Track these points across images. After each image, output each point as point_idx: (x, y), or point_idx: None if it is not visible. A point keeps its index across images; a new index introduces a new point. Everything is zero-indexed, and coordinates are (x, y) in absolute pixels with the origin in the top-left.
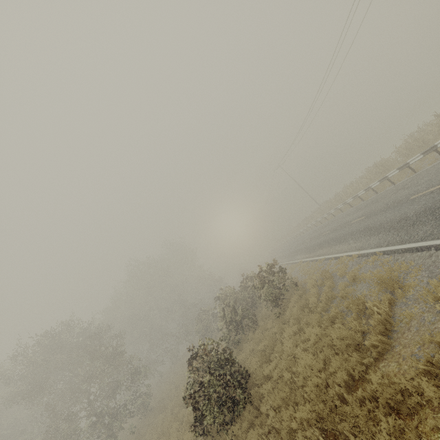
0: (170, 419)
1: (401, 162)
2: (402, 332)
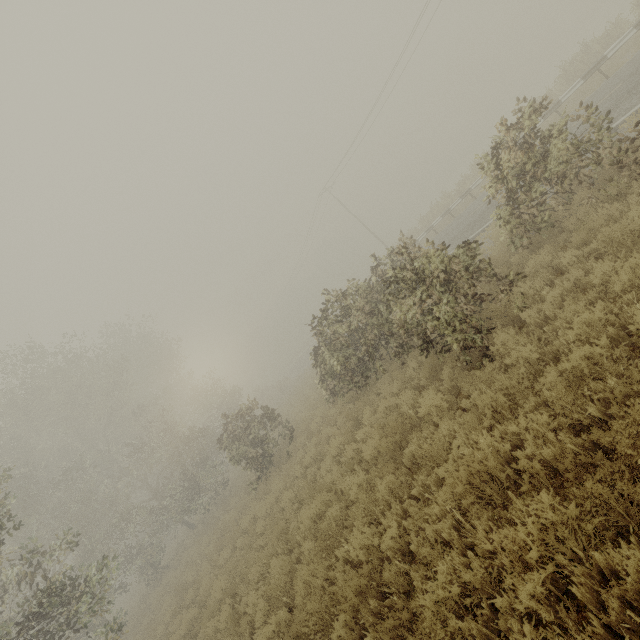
0: None
1: None
2: None
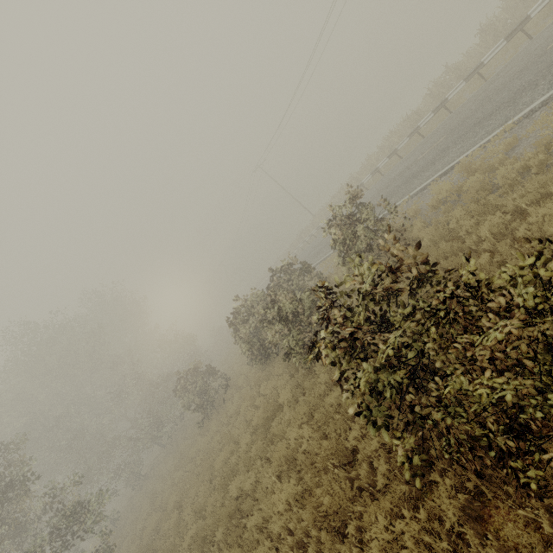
0: (231, 551)
1: None
2: None
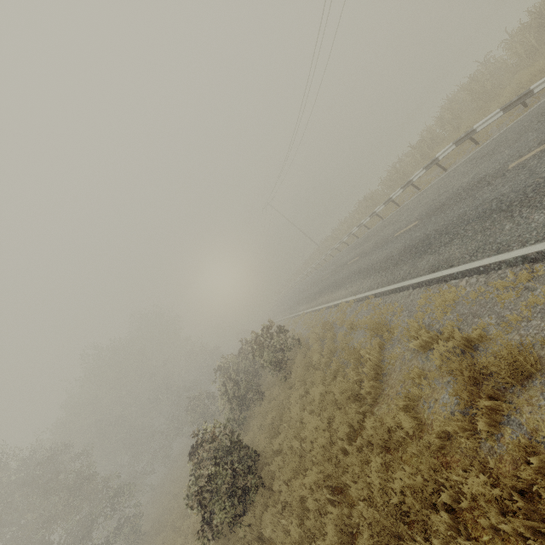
0: (172, 536)
1: (388, 195)
2: (390, 374)
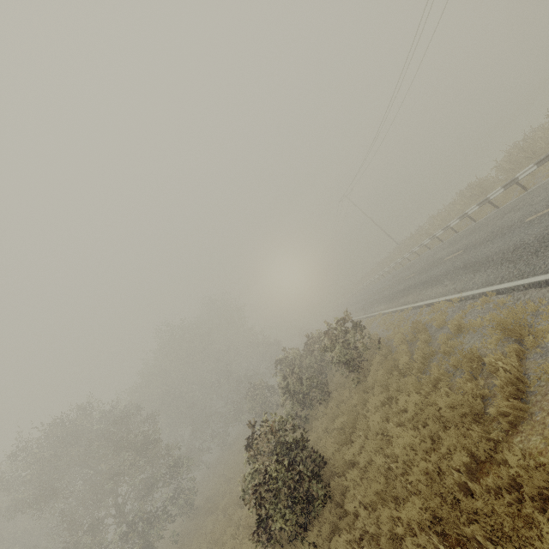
0: (223, 522)
1: (505, 180)
2: (543, 393)
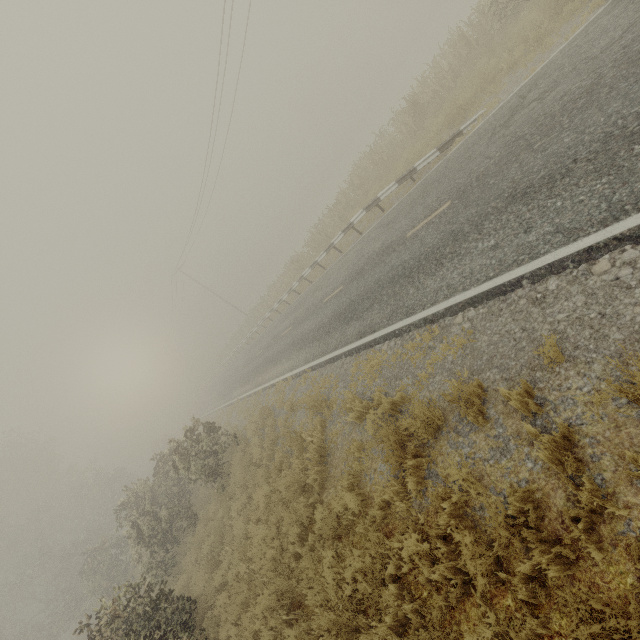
0: None
1: (314, 257)
2: (333, 453)
